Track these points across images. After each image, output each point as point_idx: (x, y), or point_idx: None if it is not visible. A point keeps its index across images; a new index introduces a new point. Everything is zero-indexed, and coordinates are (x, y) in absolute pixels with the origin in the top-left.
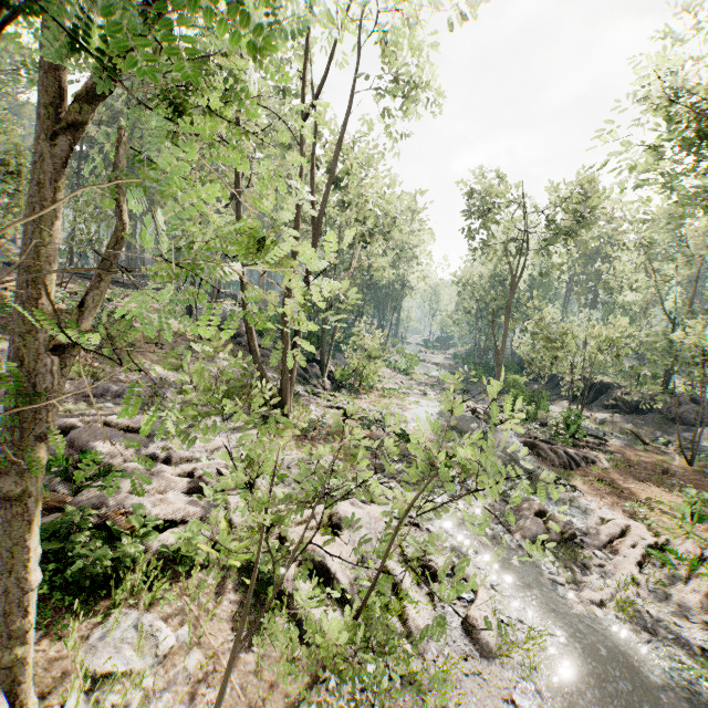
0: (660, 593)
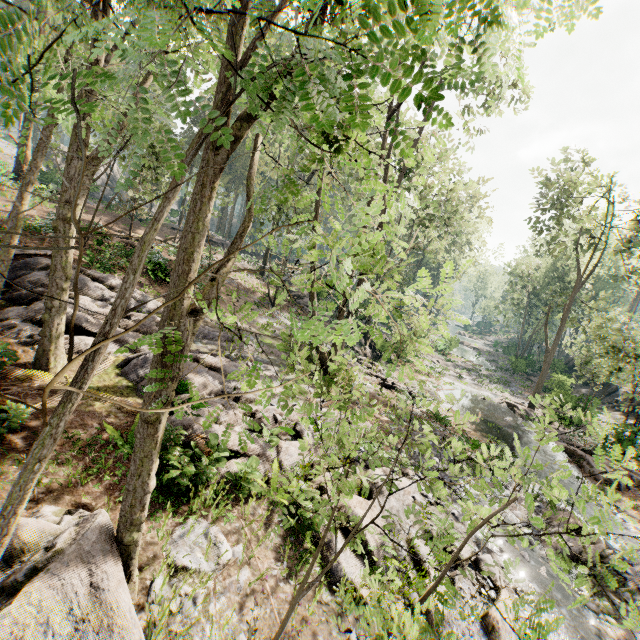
0: None
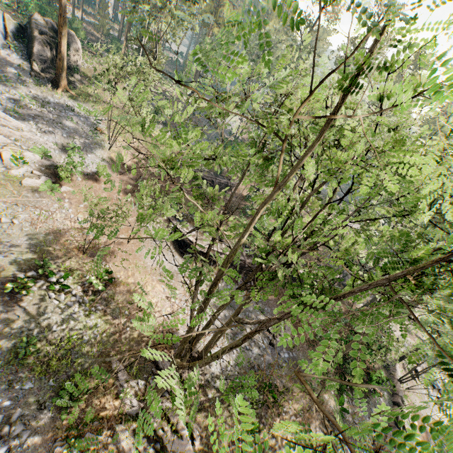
0: None
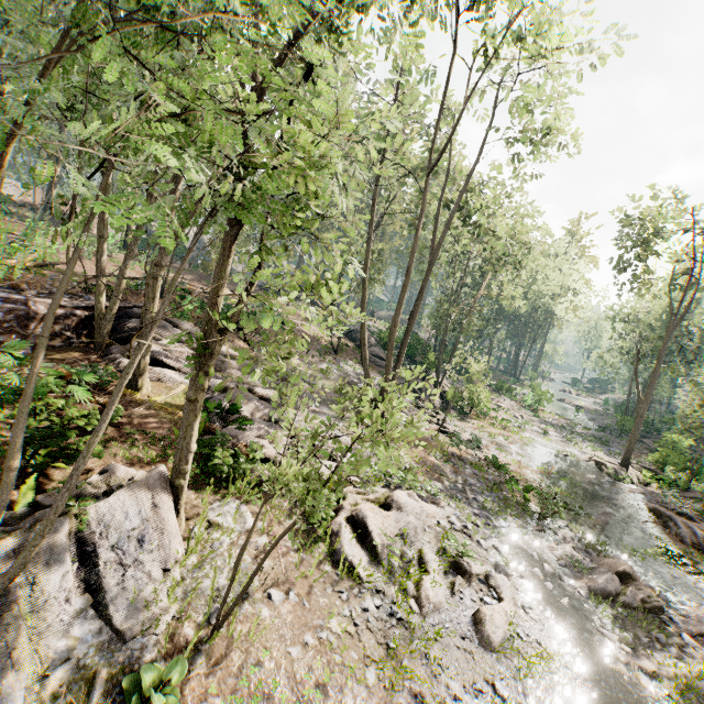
0: None
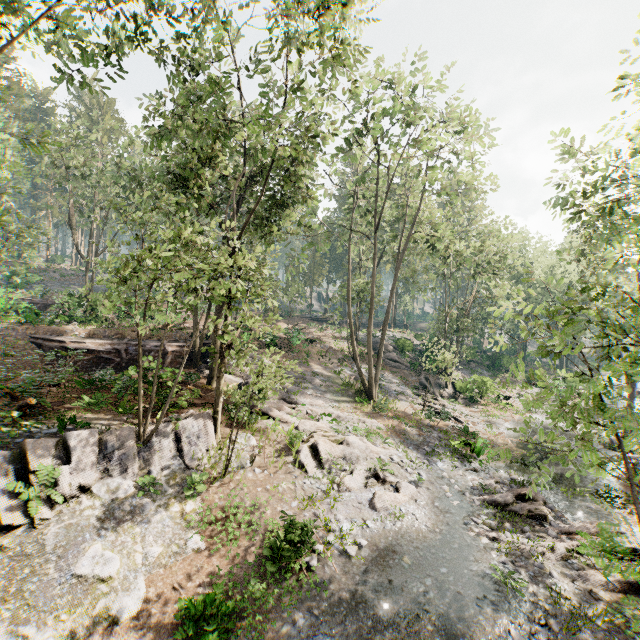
0: (576, 566)
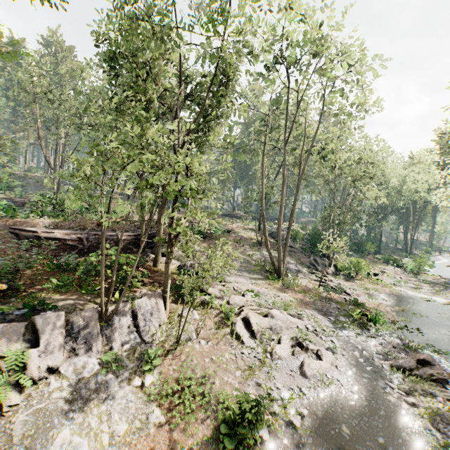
0: None
